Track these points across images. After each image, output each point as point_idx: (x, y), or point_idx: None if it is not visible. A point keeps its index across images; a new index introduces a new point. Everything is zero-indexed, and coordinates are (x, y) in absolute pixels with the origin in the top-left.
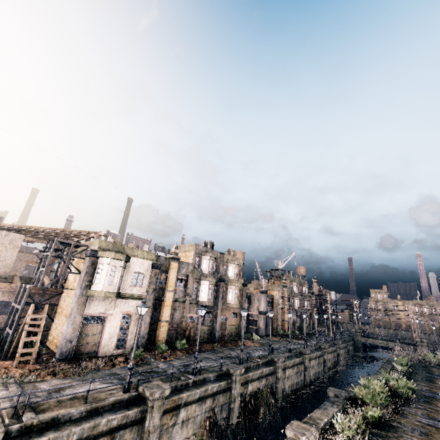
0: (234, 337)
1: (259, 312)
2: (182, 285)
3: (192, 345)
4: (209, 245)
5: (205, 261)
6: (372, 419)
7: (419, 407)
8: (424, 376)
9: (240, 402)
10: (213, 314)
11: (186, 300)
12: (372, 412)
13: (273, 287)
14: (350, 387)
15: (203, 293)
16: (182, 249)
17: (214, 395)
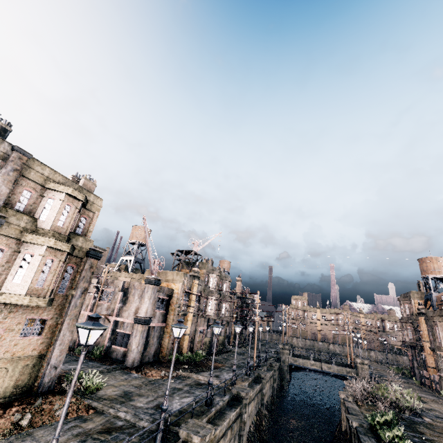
0: (16, 391)
1: (136, 319)
2: None
3: None
4: None
5: None
6: None
7: None
8: None
9: None
10: None
11: None
12: None
13: (175, 275)
14: None
15: None
16: None
17: None
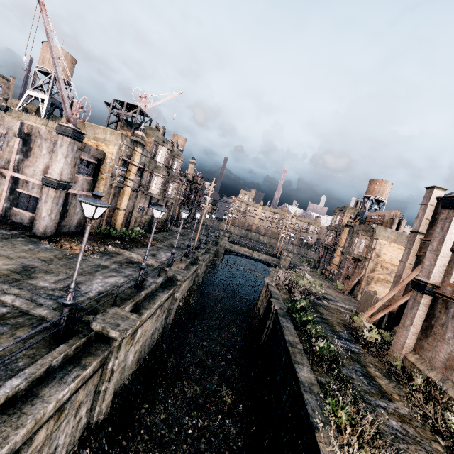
0: None
1: (45, 180)
2: None
3: None
4: None
5: None
6: None
7: None
8: (346, 354)
9: None
10: None
11: None
12: None
13: (108, 134)
14: None
15: None
16: None
17: None
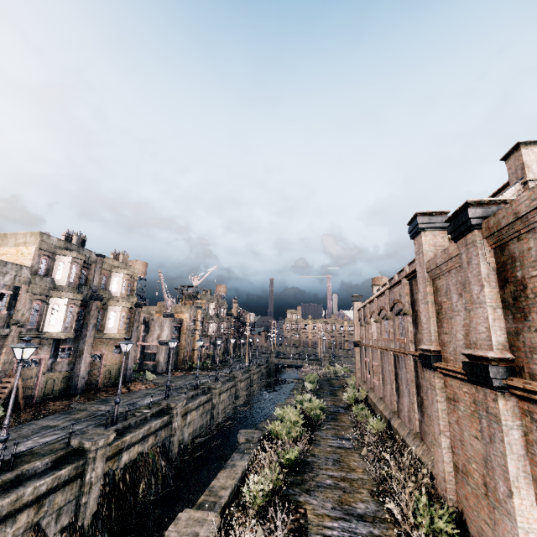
0: (115, 381)
1: (160, 342)
2: (2, 306)
3: (22, 409)
4: (75, 240)
5: (62, 265)
6: (288, 463)
7: (329, 427)
8: (328, 390)
9: (102, 487)
10: (75, 352)
11: (11, 333)
12: (290, 453)
13: (183, 308)
14: (264, 422)
15: (55, 319)
16: (10, 240)
17: (41, 499)
